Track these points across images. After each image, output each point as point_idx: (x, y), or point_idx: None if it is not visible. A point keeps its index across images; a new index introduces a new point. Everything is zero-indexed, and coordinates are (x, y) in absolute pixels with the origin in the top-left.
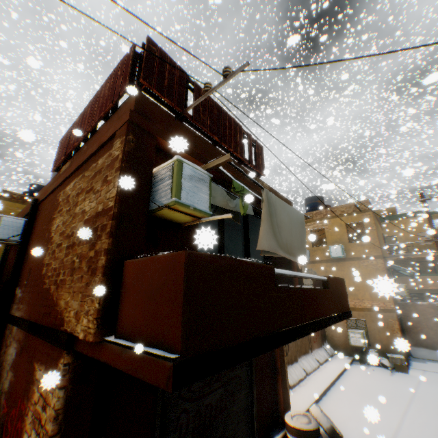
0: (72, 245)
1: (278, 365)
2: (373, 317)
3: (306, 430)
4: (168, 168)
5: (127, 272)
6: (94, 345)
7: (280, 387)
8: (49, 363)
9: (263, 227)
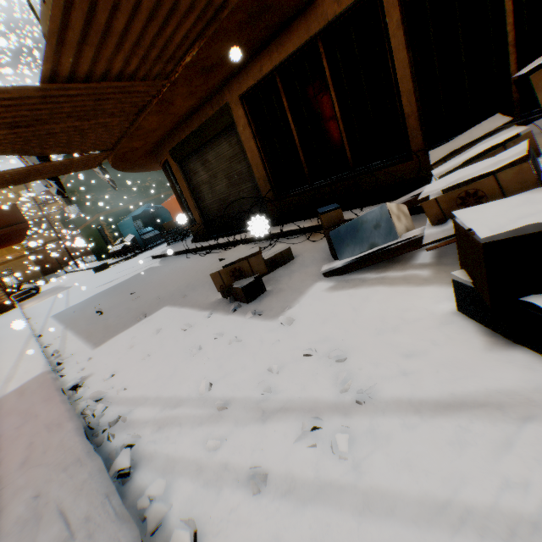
0: None
1: None
2: (18, 264)
3: (28, 290)
4: None
5: None
6: None
7: (4, 288)
8: None
9: None
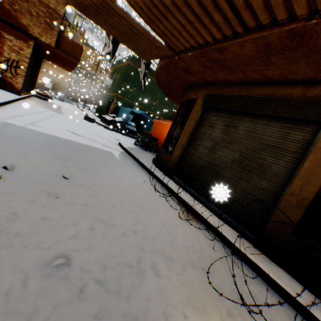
0: (27, 1)
1: (37, 75)
2: (60, 81)
3: (45, 94)
4: (72, 10)
5: (64, 38)
6: (51, 47)
7: (35, 82)
8: (19, 38)
9: (77, 38)
